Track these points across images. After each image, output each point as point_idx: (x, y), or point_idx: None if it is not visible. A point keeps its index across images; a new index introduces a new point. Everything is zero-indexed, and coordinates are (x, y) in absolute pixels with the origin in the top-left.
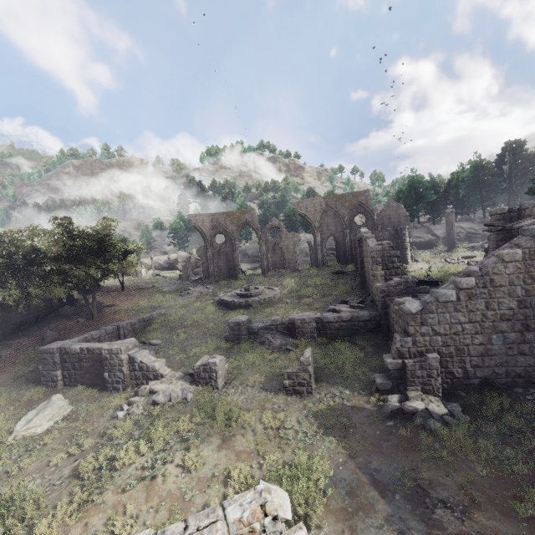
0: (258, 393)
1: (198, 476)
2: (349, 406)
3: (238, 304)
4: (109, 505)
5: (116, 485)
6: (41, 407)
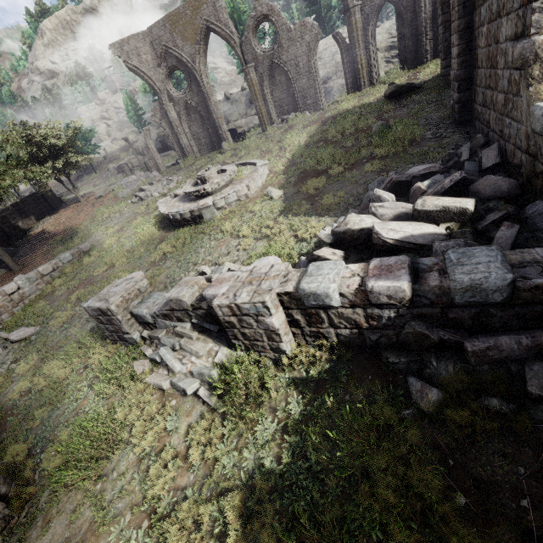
0: None
1: None
2: None
3: (181, 218)
4: None
5: None
6: None
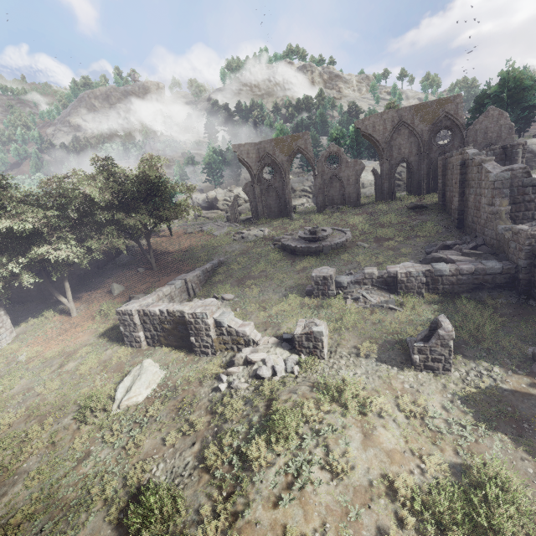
0: (376, 366)
1: (352, 484)
2: (508, 390)
3: (307, 250)
4: (266, 526)
5: (263, 496)
6: (135, 373)
